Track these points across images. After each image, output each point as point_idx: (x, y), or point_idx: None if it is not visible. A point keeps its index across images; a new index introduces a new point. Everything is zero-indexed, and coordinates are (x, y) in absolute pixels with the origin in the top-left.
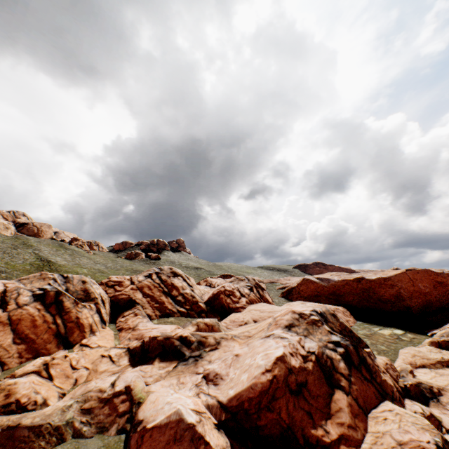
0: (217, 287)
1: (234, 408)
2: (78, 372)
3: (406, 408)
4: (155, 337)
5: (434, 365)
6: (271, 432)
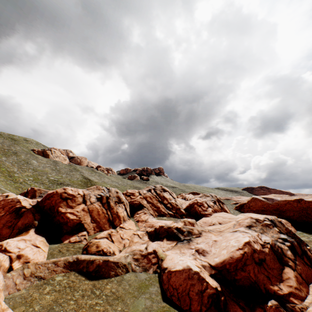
0: (192, 200)
1: (219, 268)
2: (124, 240)
3: None
4: (162, 226)
5: None
6: (244, 283)
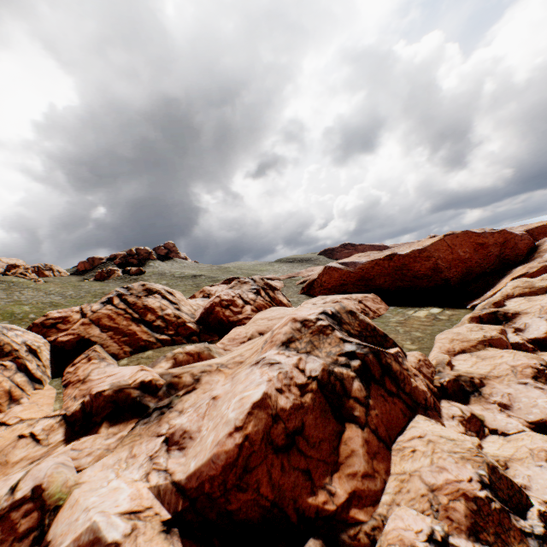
0: (211, 299)
1: (194, 492)
2: None
3: (443, 414)
4: (99, 393)
5: (475, 348)
6: (250, 516)
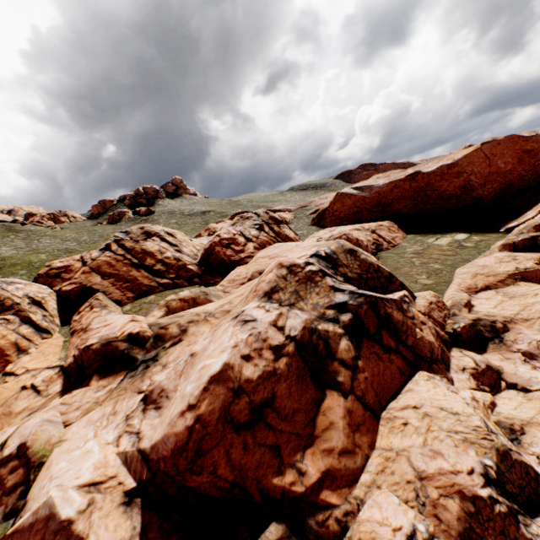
0: (210, 239)
1: (155, 465)
2: None
3: (452, 365)
4: (87, 347)
5: (503, 283)
6: (210, 494)
